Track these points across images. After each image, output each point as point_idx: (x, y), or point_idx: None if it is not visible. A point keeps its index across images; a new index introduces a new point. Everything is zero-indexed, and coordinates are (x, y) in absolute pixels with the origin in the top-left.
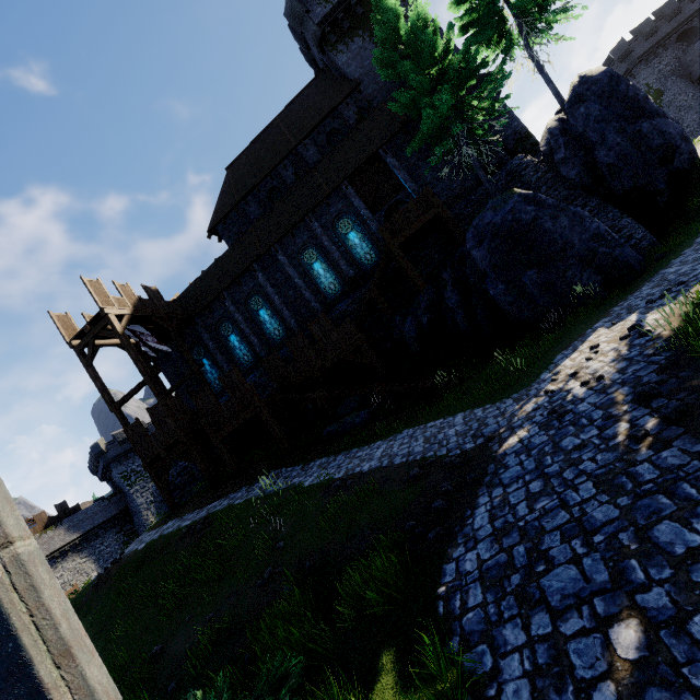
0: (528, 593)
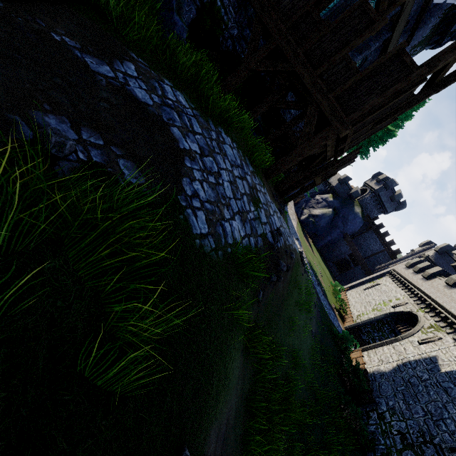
0: (332, 318)
